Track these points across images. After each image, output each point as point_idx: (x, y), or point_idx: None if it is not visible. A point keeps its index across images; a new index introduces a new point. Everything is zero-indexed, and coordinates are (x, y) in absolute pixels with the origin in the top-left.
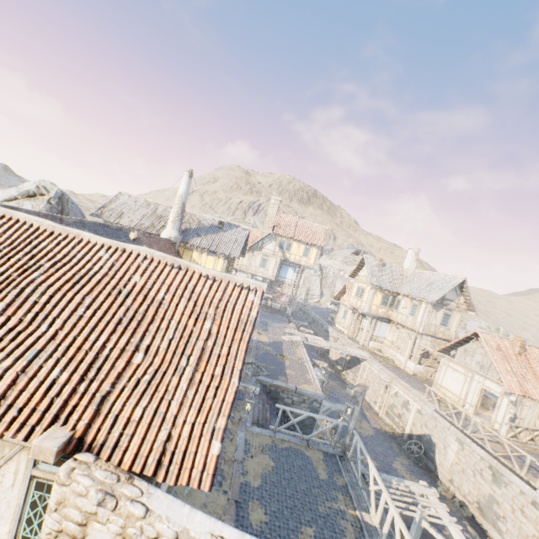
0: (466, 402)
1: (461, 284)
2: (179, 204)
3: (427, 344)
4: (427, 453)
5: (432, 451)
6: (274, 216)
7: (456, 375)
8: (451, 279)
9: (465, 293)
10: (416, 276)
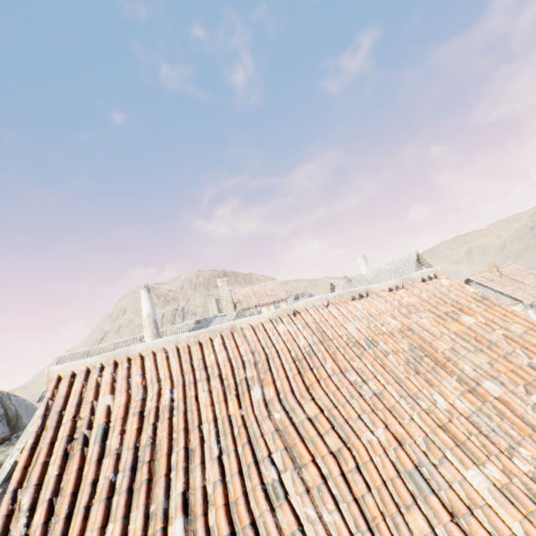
0: None
1: (416, 257)
2: (151, 324)
3: None
4: None
5: None
6: (230, 296)
7: None
8: (407, 258)
9: (423, 262)
10: (378, 274)
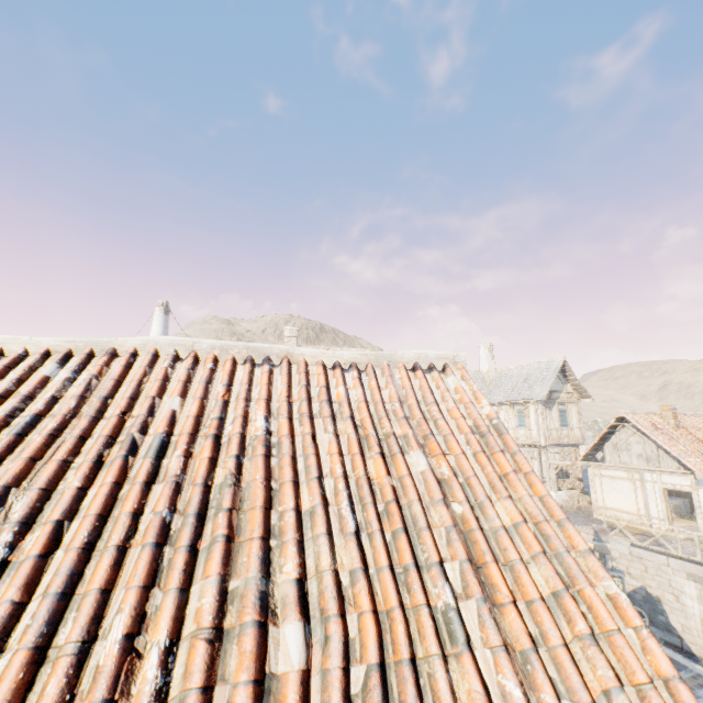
0: (653, 518)
1: (562, 367)
2: None
3: (556, 459)
4: (654, 619)
5: (661, 613)
6: None
7: (619, 484)
8: (548, 364)
9: (570, 377)
10: (502, 377)
